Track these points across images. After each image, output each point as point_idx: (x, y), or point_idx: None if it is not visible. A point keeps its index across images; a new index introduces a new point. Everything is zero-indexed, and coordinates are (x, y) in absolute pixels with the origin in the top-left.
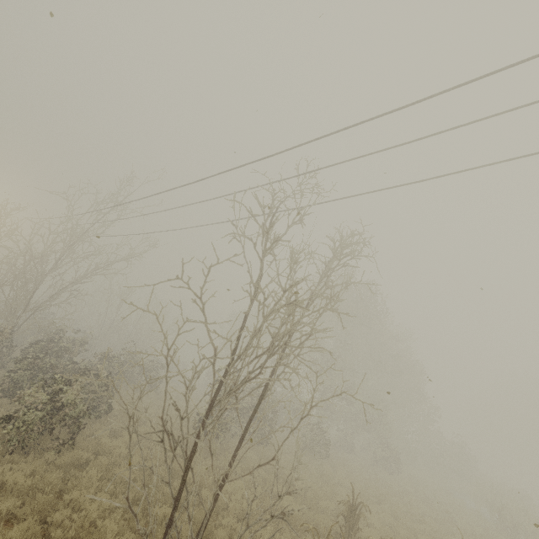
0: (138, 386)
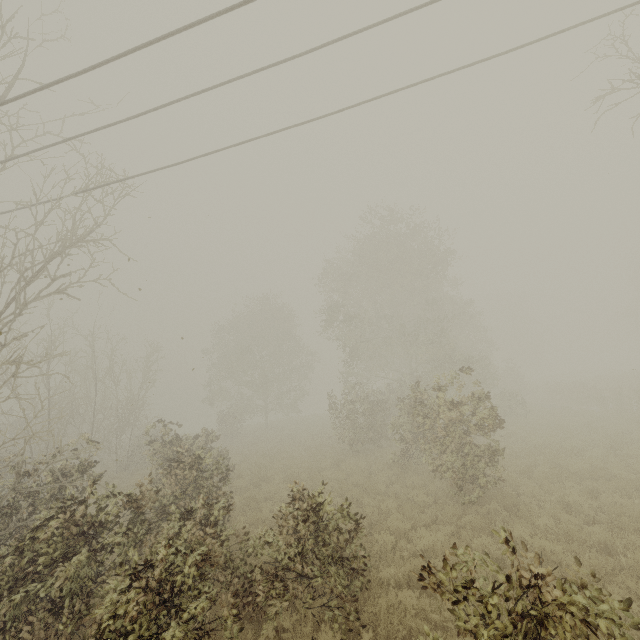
0: None
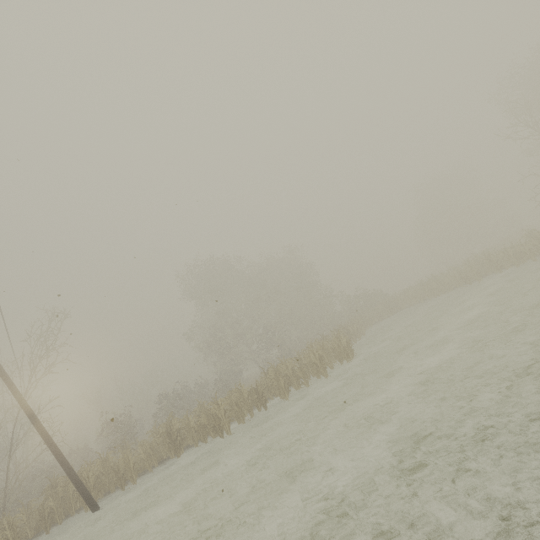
0: None
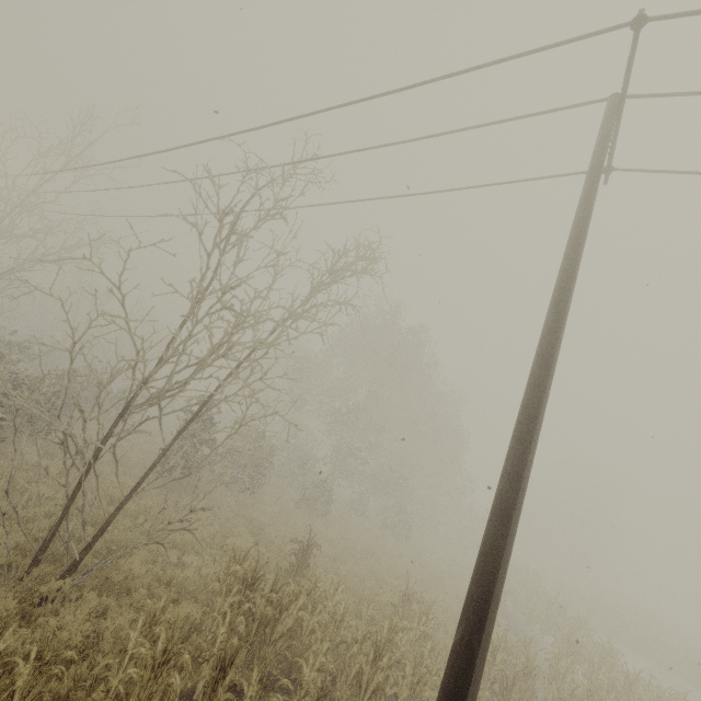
0: (32, 378)
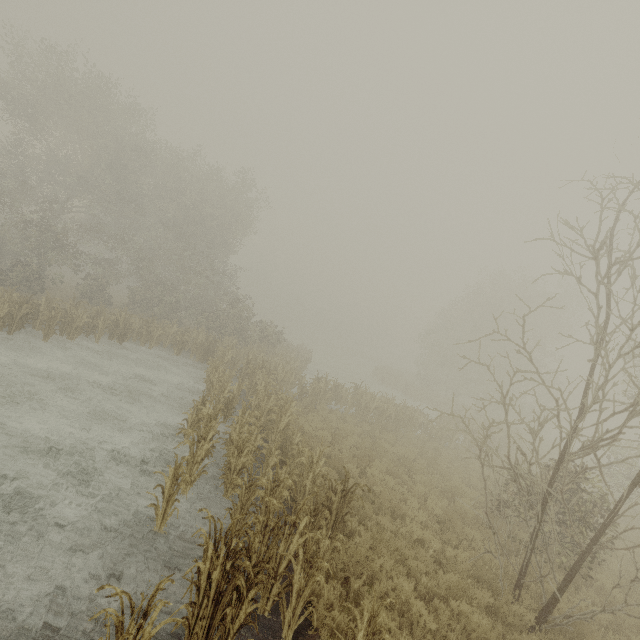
0: None
